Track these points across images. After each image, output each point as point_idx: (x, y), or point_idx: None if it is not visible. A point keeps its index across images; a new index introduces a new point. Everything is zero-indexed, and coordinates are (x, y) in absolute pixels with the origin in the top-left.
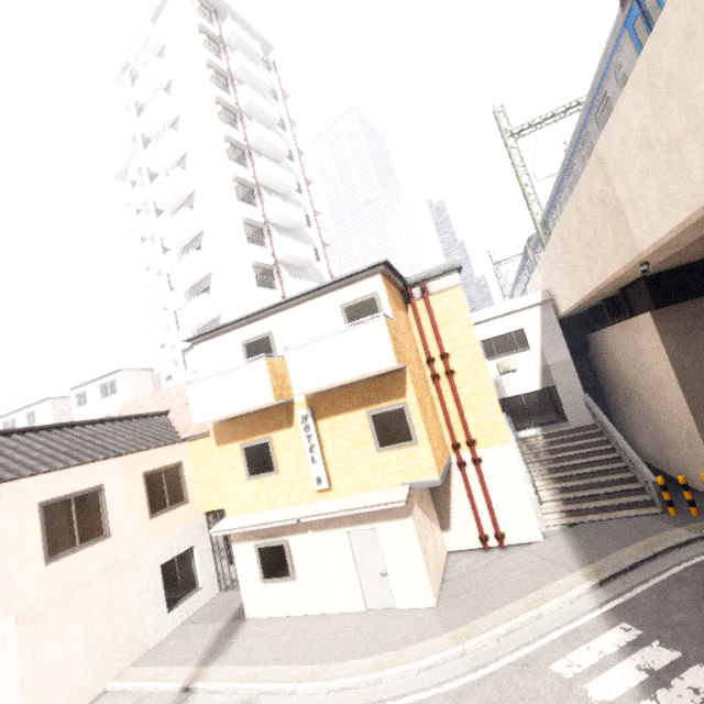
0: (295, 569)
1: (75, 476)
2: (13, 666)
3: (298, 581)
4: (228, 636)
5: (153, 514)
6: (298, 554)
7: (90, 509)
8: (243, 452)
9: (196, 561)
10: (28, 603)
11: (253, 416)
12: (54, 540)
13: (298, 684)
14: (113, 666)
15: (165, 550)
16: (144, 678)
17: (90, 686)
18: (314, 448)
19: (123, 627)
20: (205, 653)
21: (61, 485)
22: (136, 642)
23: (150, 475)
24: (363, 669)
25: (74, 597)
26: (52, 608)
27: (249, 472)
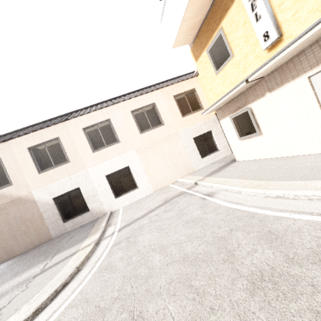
0: (259, 127)
1: (141, 100)
2: (140, 165)
3: (263, 135)
4: (223, 167)
5: (184, 115)
6: (260, 115)
7: (152, 114)
8: (208, 55)
9: (214, 138)
10: (138, 146)
11: (206, 19)
12: (141, 125)
13: (243, 188)
14: (179, 173)
15: (194, 132)
16: (187, 178)
17: (171, 178)
18: (255, 2)
19: (180, 160)
20: (210, 173)
21: (136, 104)
22: (188, 167)
23: (177, 97)
24: (309, 187)
25: (155, 147)
26: (147, 149)
27: (215, 68)
